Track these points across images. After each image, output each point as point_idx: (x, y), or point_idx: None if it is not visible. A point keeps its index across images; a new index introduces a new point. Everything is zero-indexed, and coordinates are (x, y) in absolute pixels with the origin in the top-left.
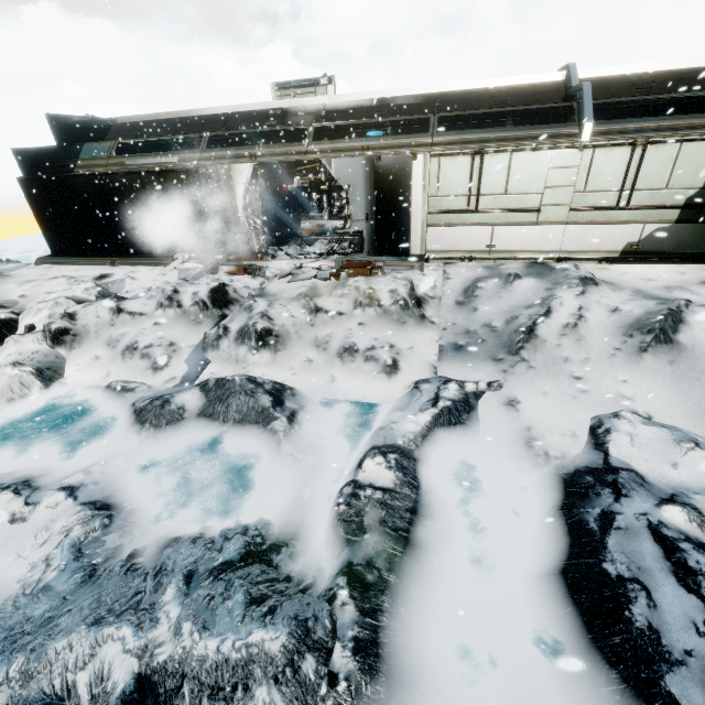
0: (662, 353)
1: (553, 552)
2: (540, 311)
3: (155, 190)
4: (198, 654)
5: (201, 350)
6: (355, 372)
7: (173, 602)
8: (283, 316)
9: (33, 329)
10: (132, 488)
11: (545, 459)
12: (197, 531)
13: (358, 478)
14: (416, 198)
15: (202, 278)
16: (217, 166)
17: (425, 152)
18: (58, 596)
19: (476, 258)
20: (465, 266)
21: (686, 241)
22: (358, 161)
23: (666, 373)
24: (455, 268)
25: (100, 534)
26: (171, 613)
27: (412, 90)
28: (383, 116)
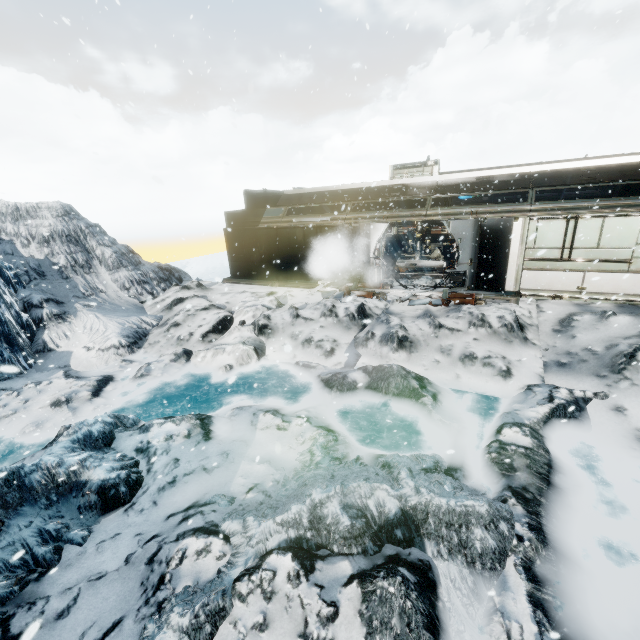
0: None
1: None
2: (639, 341)
3: (312, 238)
4: (436, 503)
5: (353, 347)
6: (475, 373)
7: (407, 478)
8: (413, 329)
9: (244, 323)
10: (337, 425)
11: None
12: (392, 453)
13: (501, 439)
14: (514, 249)
15: (342, 298)
16: (360, 224)
17: (525, 216)
18: (329, 468)
19: (566, 296)
20: (556, 302)
21: None
22: (469, 222)
23: None
24: (547, 303)
25: (334, 444)
26: (409, 483)
27: (509, 170)
28: (485, 189)
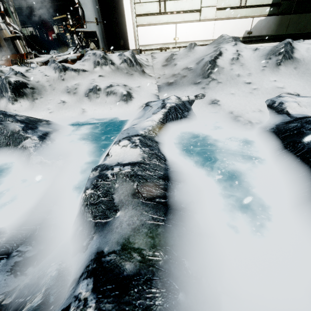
0: (289, 64)
1: (298, 181)
2: (216, 53)
3: None
4: None
5: None
6: (100, 104)
7: None
8: (38, 76)
9: None
10: None
11: (251, 125)
12: None
13: (105, 162)
14: (127, 6)
15: None
16: None
17: None
18: None
19: (168, 48)
20: (163, 52)
21: (272, 28)
22: None
23: (295, 74)
24: (158, 53)
25: None
26: None
27: None
28: None
